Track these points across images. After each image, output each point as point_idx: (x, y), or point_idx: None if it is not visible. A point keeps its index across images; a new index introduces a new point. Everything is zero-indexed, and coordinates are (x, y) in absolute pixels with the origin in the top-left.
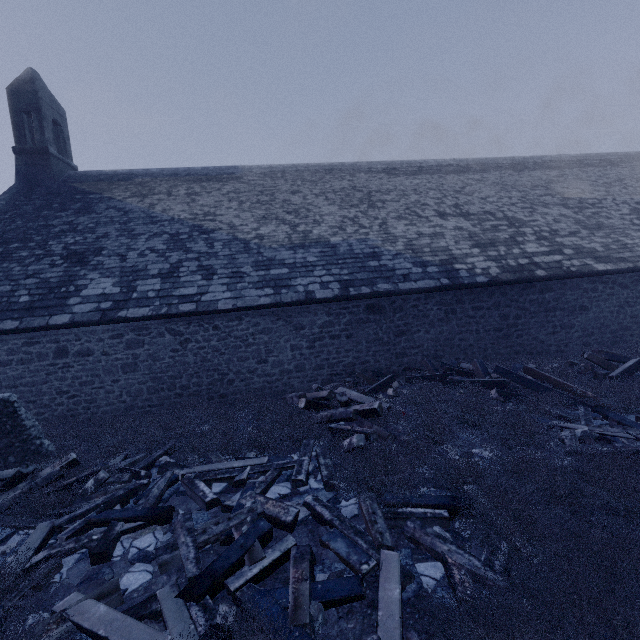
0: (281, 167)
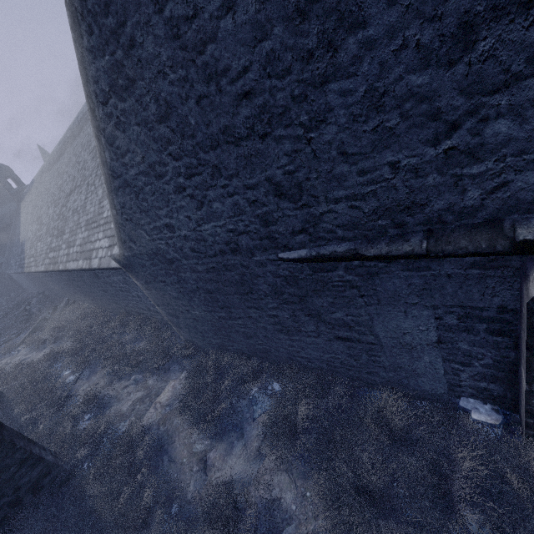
0: (37, 176)
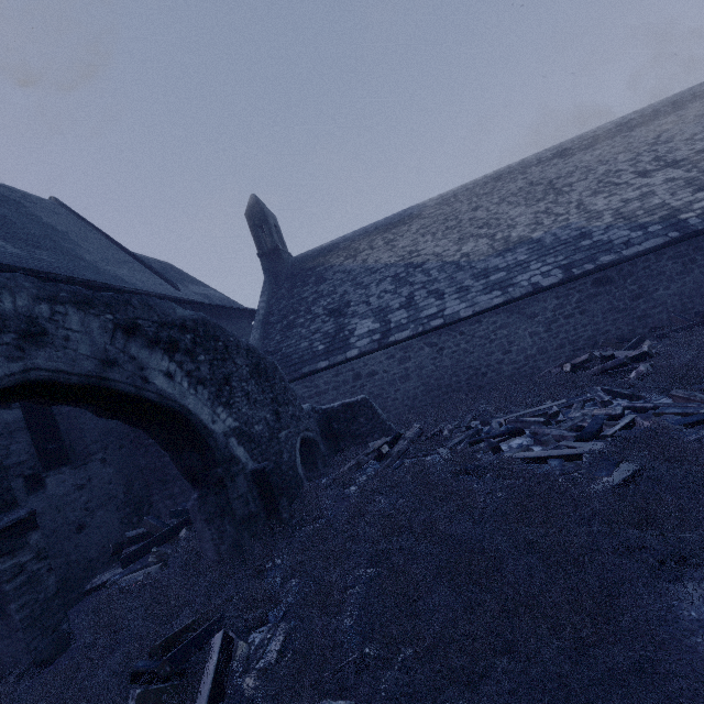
0: (451, 192)
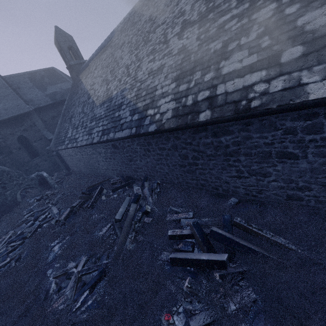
0: (128, 16)
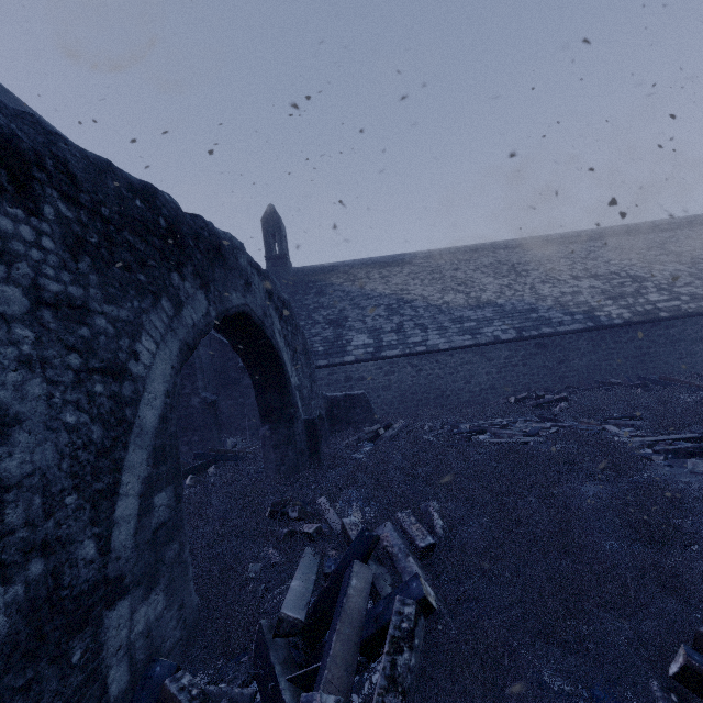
0: (437, 251)
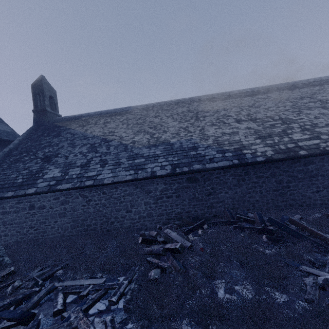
0: (152, 104)
